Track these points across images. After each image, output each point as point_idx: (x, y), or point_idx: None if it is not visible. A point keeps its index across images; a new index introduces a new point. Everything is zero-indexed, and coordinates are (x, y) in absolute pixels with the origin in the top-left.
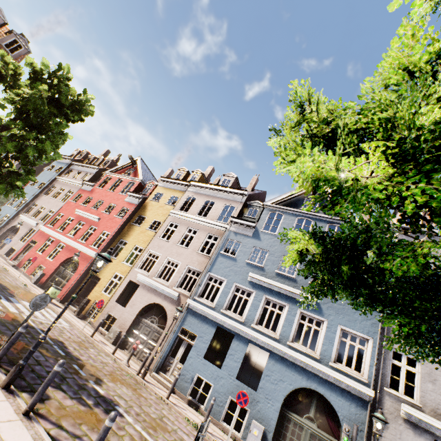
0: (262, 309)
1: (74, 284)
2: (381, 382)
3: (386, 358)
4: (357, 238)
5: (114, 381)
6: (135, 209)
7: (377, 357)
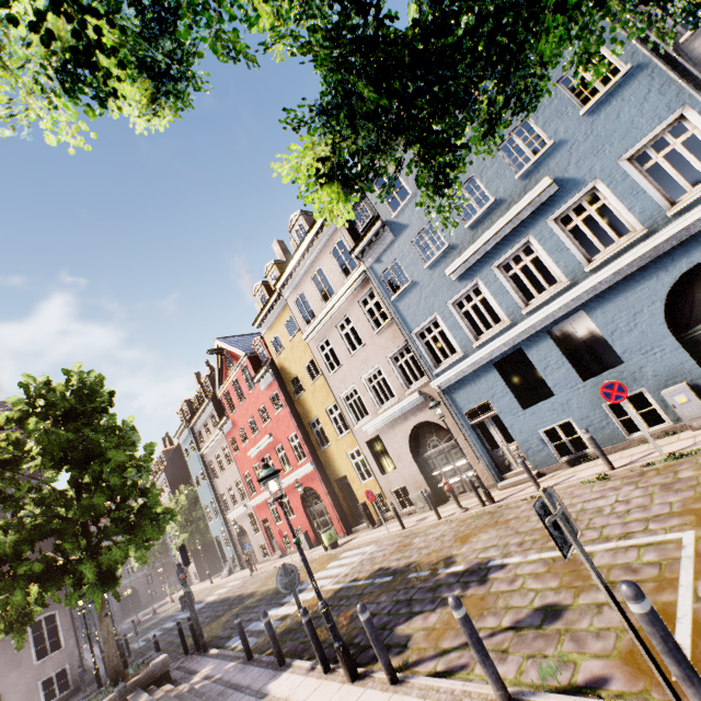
0: (510, 284)
1: (335, 508)
2: None
3: None
4: None
5: (464, 542)
6: (279, 384)
7: None
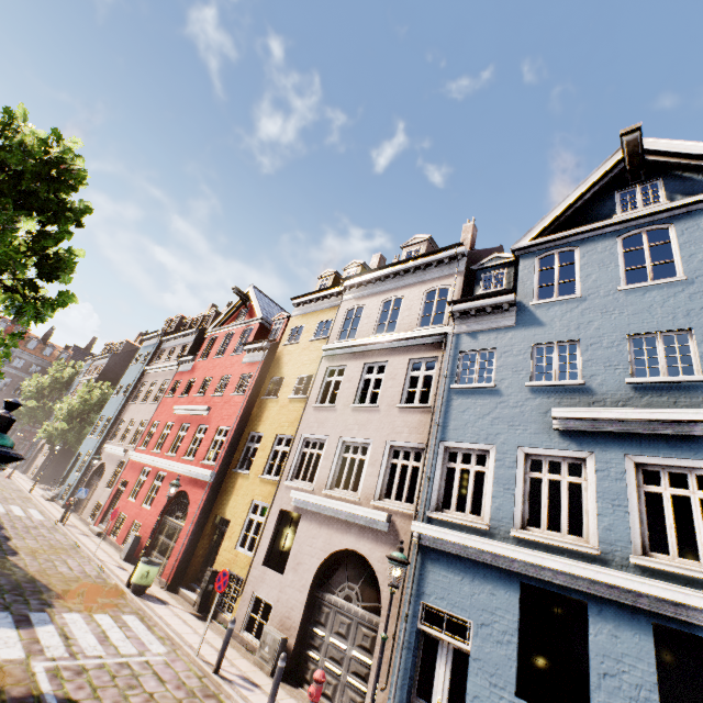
0: (640, 502)
1: (186, 544)
2: None
3: None
4: None
5: None
6: (261, 369)
7: None
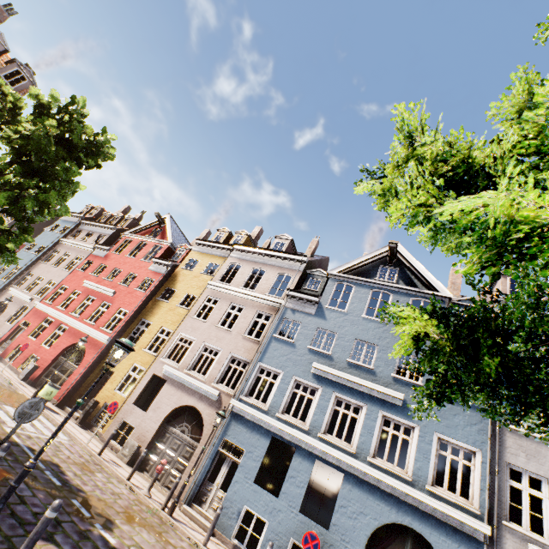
0: (331, 412)
1: (78, 380)
2: (498, 513)
3: (501, 478)
4: (497, 316)
5: (129, 522)
6: (162, 279)
7: (489, 477)
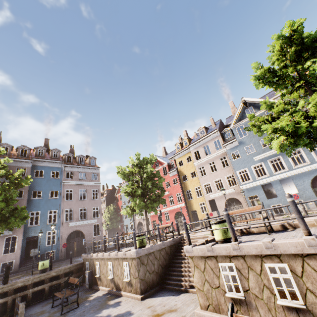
0: (271, 166)
1: (189, 220)
2: None
3: None
4: None
5: None
6: (178, 176)
7: None
